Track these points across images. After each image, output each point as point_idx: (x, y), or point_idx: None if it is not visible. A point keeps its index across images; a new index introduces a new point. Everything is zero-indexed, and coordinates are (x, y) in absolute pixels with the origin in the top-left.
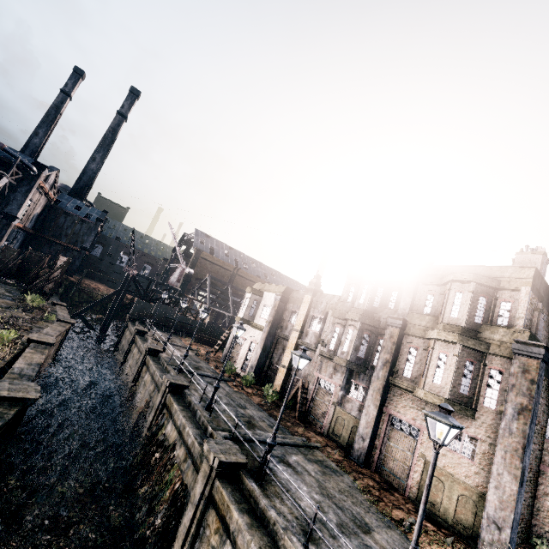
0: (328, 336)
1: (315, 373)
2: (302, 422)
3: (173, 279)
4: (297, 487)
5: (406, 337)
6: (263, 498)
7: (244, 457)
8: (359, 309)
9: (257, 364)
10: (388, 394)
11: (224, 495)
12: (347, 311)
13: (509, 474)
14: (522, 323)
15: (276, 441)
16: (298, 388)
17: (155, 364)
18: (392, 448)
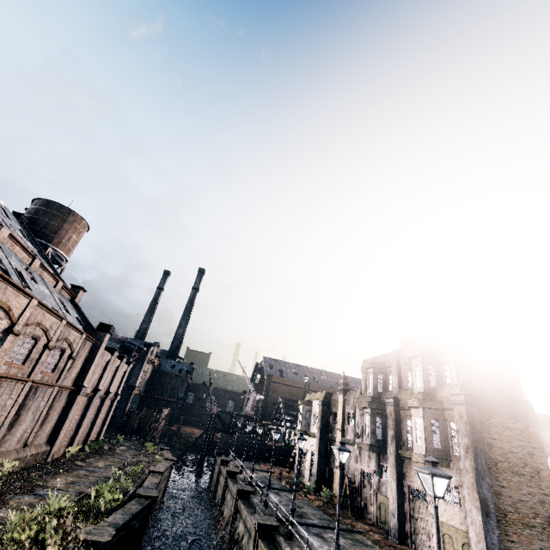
0: (360, 428)
1: (357, 466)
2: (355, 517)
3: (248, 408)
4: (300, 528)
5: (402, 412)
6: (285, 543)
7: (277, 523)
8: (369, 397)
9: (317, 470)
10: (403, 467)
11: (262, 545)
12: (361, 401)
13: (474, 508)
14: (456, 379)
15: (317, 524)
16: (346, 483)
17: (233, 483)
18: (417, 518)
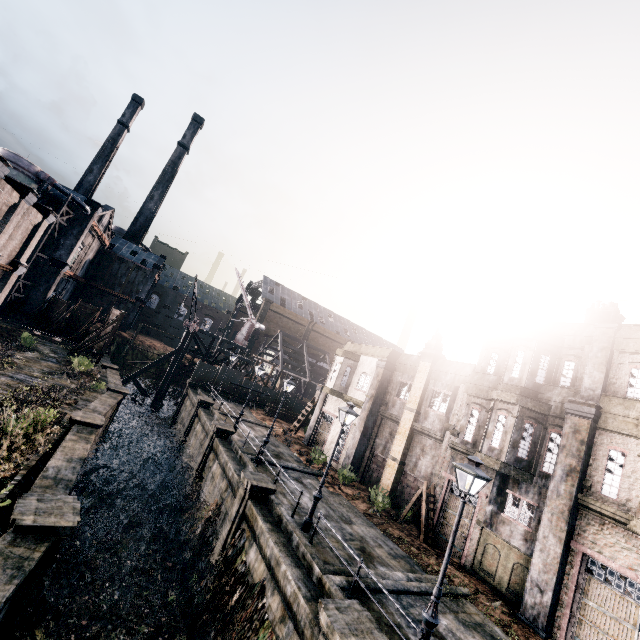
0: (462, 421)
1: (444, 473)
2: (430, 546)
3: (241, 336)
4: None
5: (600, 433)
6: None
7: (384, 639)
8: (514, 386)
9: (356, 452)
10: (576, 520)
11: None
12: (495, 389)
13: None
14: None
15: (410, 588)
16: (420, 494)
17: (226, 450)
18: (593, 610)
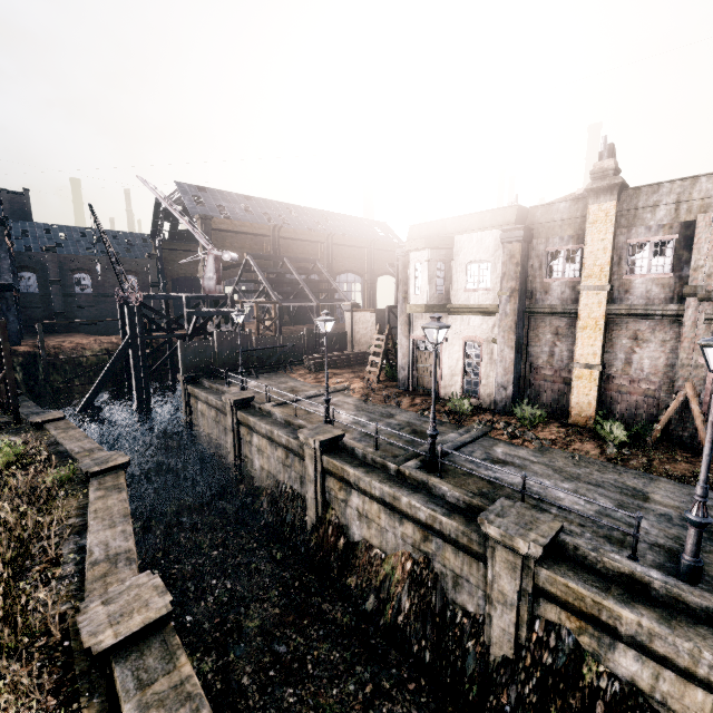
0: None
1: (703, 360)
2: None
3: (209, 281)
4: None
5: None
6: None
7: None
8: None
9: (514, 378)
10: None
11: None
12: None
13: None
14: None
15: None
16: (681, 402)
17: (366, 472)
18: None
